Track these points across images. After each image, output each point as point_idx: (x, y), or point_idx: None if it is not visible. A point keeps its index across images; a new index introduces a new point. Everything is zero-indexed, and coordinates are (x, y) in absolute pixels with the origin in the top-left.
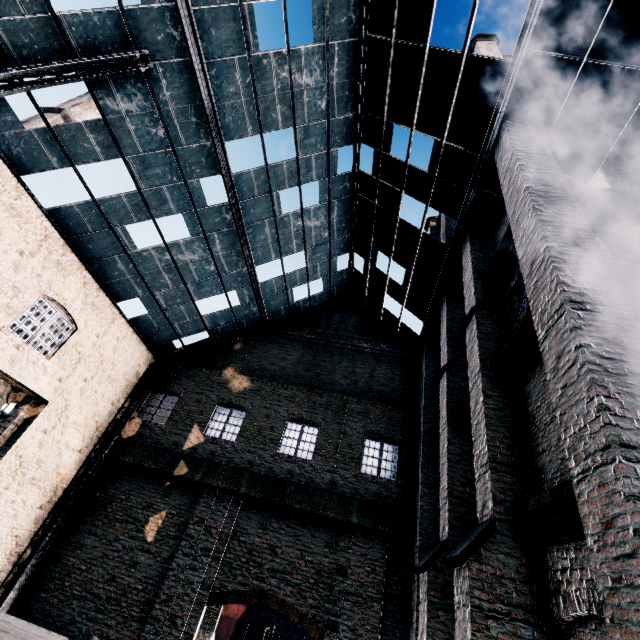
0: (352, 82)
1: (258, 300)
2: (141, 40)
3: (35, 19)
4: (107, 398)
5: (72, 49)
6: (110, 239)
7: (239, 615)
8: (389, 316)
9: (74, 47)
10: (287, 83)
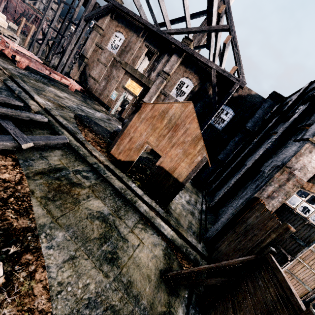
0: None
1: None
2: None
3: None
4: None
5: None
6: None
7: None
8: None
9: None
10: None
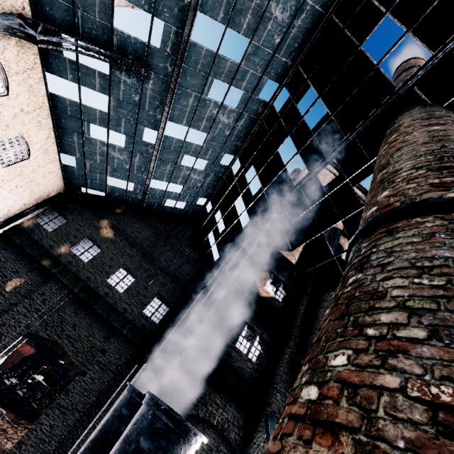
0: (247, 132)
1: (144, 195)
2: (150, 60)
3: (101, 22)
4: (23, 200)
5: (112, 44)
6: (77, 124)
7: (28, 354)
8: (208, 242)
9: (114, 43)
10: (214, 115)
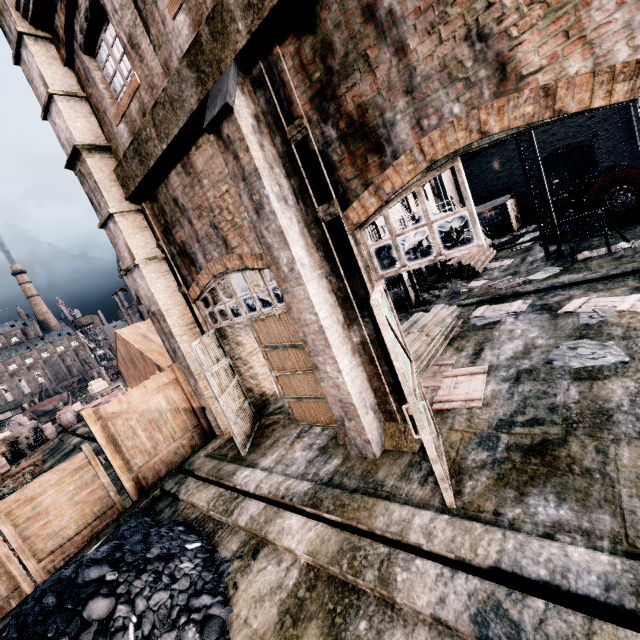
0: None
1: None
2: None
3: None
4: None
5: None
6: None
7: None
8: None
9: None
10: None
